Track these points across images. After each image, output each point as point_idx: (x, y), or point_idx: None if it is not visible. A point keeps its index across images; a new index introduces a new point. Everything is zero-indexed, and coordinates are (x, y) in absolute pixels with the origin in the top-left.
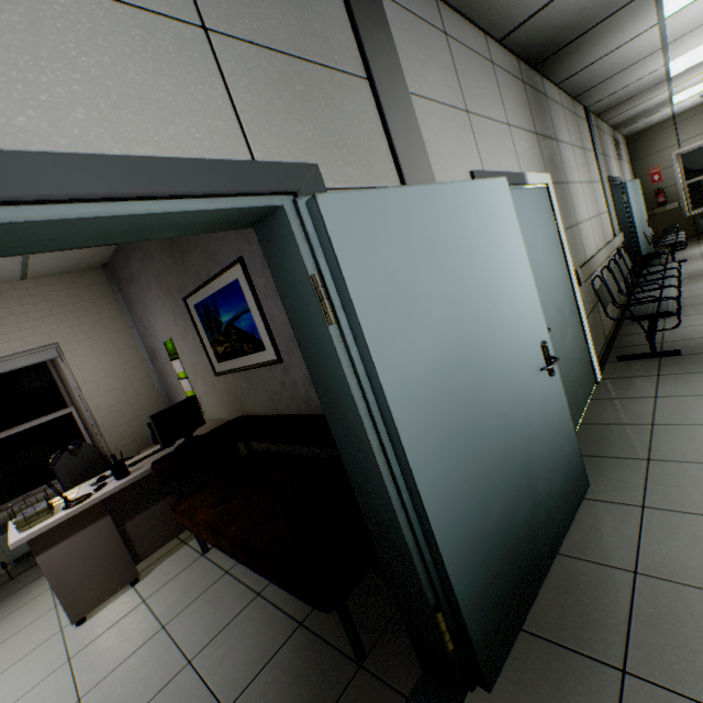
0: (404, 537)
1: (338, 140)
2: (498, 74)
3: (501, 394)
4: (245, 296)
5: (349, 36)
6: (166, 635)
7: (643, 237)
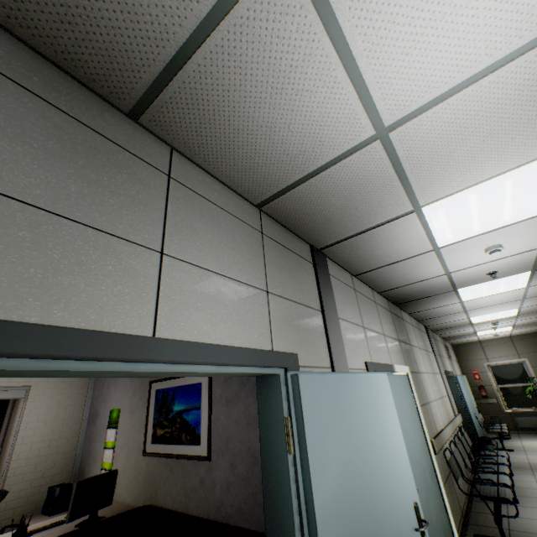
0: None
1: (306, 340)
2: (378, 307)
3: None
4: (202, 396)
5: (316, 292)
6: None
7: (476, 420)
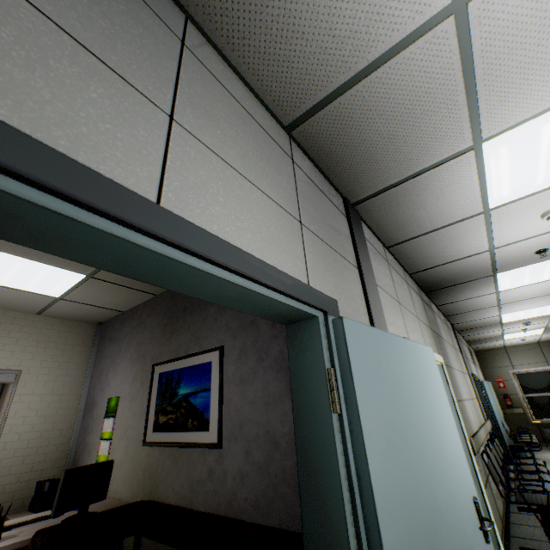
0: None
1: (344, 292)
2: (410, 289)
3: (454, 545)
4: (212, 376)
5: (351, 247)
6: None
7: (503, 429)
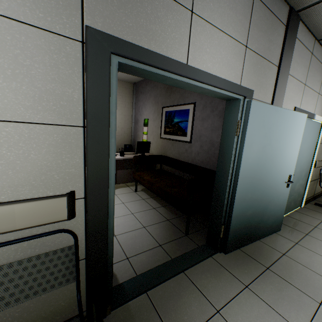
0: (224, 201)
1: (261, 84)
2: None
3: (269, 181)
4: (189, 116)
5: (279, 52)
6: (124, 205)
7: None
